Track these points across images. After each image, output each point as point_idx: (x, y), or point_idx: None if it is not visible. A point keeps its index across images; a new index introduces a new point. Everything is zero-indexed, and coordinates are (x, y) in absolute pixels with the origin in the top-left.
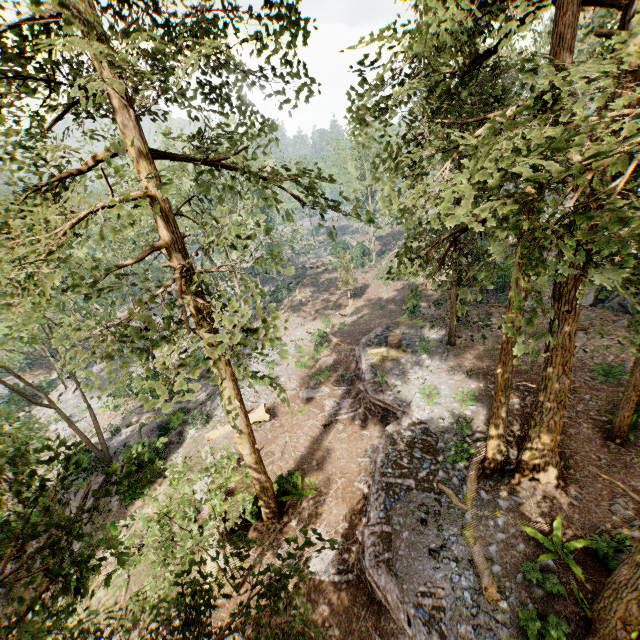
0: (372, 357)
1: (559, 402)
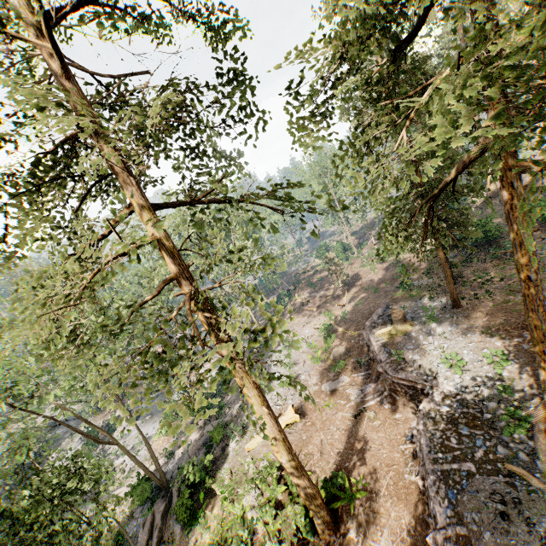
0: (381, 337)
1: None
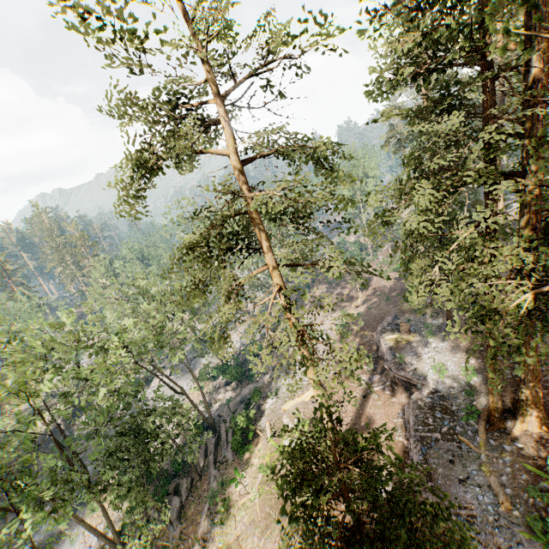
0: (389, 342)
1: (534, 377)
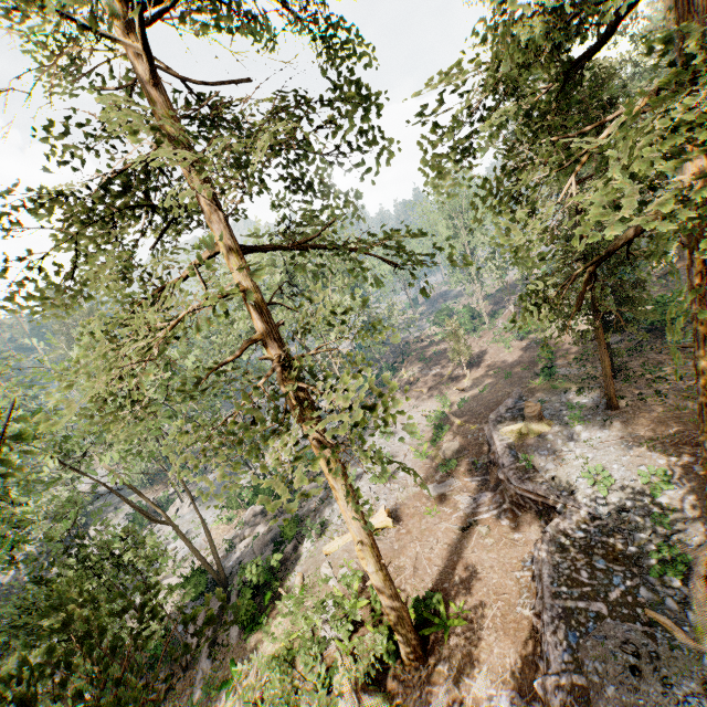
0: (507, 436)
1: None
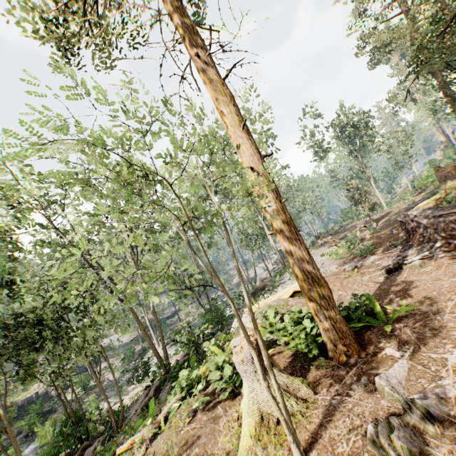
0: (423, 207)
1: None
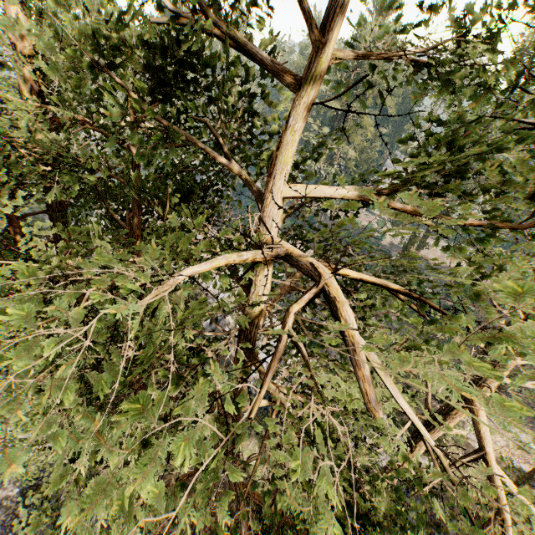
0: None
1: None
